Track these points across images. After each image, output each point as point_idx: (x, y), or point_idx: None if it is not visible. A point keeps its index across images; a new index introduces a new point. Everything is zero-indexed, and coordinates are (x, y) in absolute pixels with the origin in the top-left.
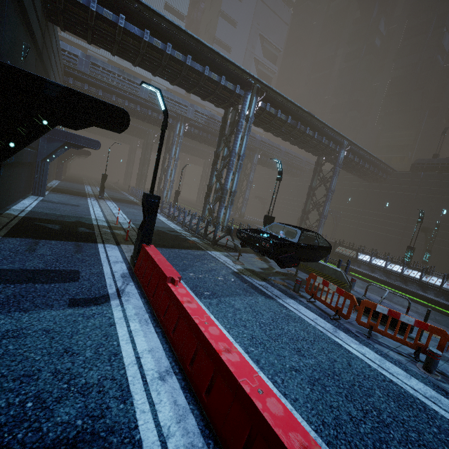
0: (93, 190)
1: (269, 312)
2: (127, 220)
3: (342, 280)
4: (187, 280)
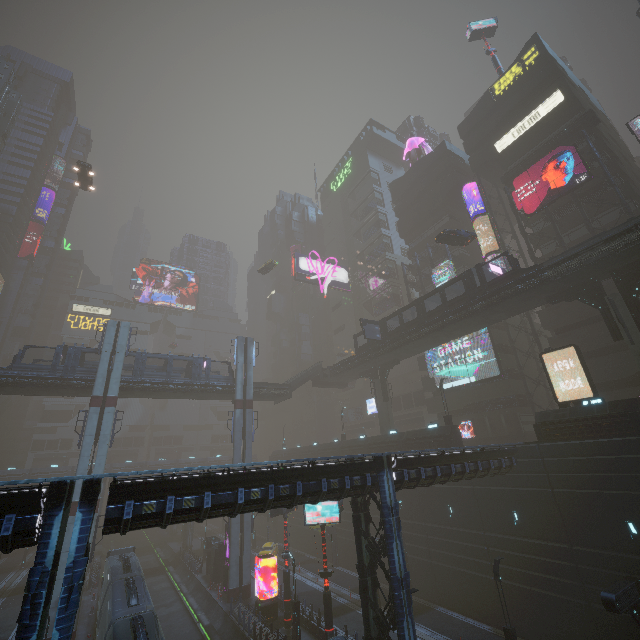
0: (30, 558)
1: (17, 608)
2: (16, 584)
3: (85, 586)
4: (1, 606)
